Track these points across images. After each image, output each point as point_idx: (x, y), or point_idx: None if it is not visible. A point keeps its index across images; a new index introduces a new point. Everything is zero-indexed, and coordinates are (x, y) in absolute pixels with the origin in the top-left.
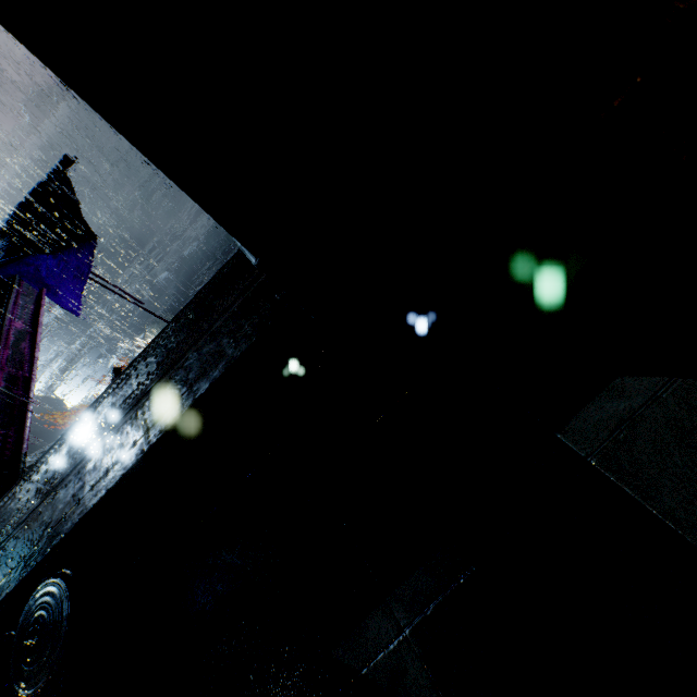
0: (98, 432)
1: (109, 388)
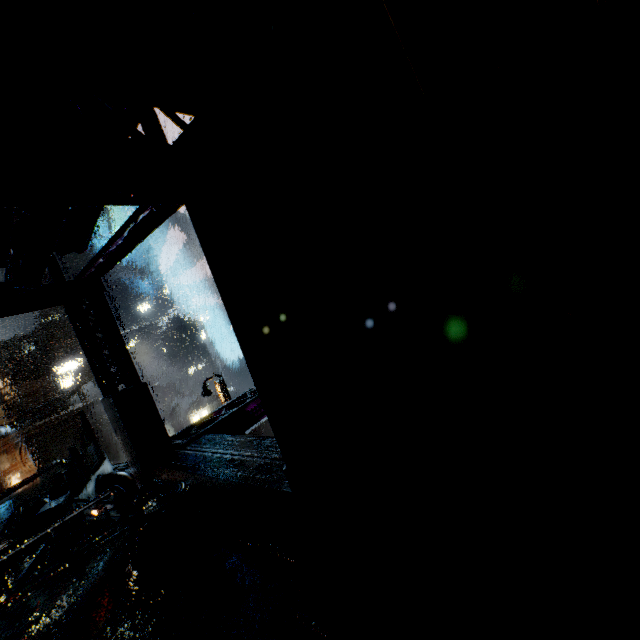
0: (249, 451)
1: (273, 437)
